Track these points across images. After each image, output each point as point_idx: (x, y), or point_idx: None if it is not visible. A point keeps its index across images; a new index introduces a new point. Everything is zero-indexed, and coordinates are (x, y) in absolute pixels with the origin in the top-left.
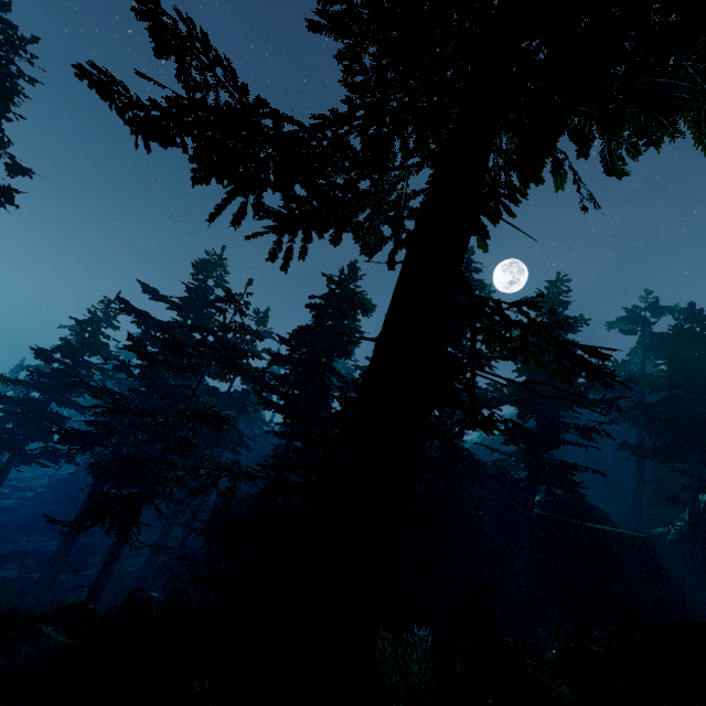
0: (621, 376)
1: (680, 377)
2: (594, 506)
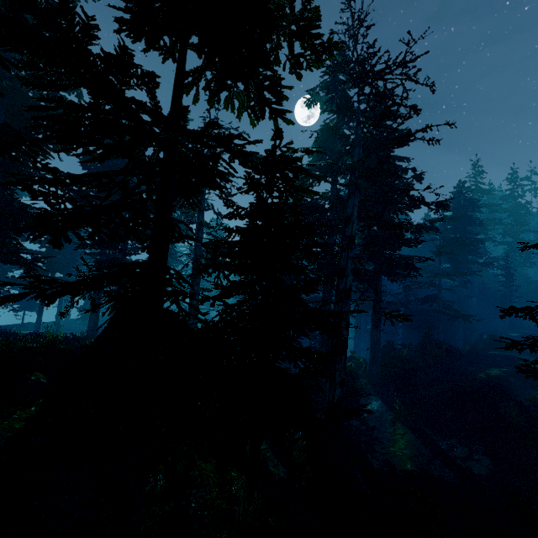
0: None
1: None
2: (523, 272)
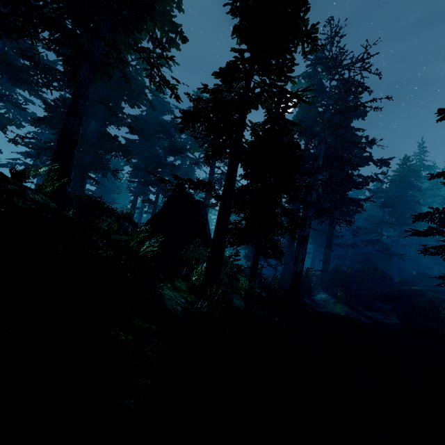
0: None
1: None
2: None
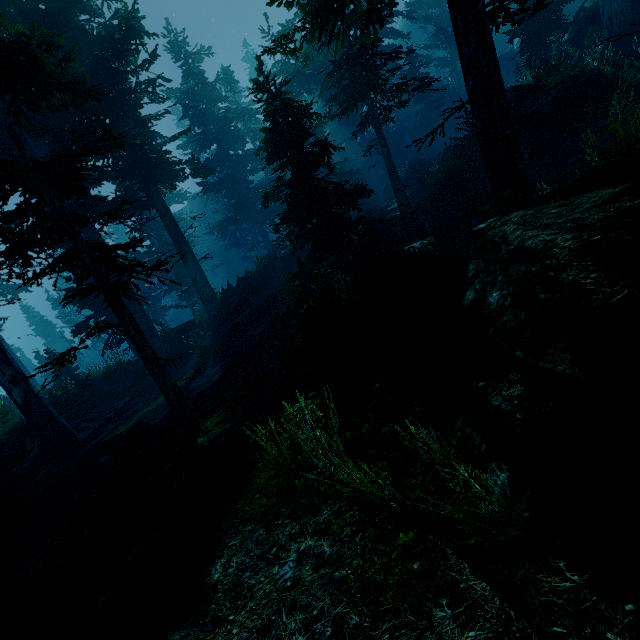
0: None
1: None
2: None
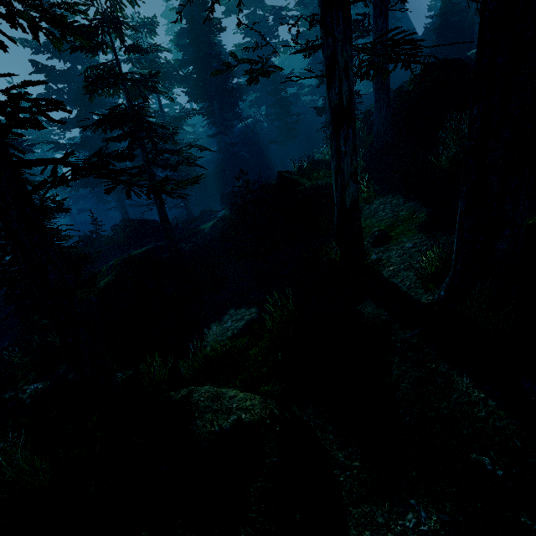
0: None
1: None
2: None
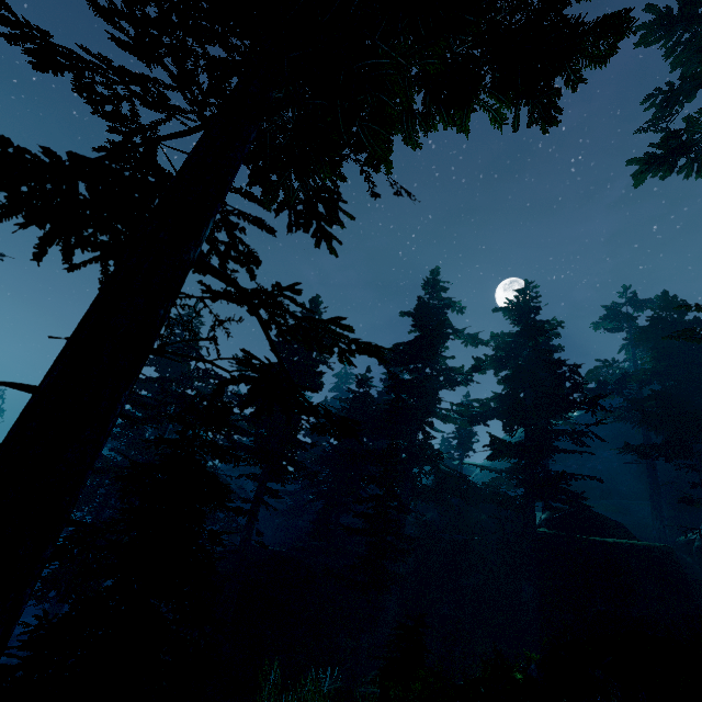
0: (616, 376)
1: (667, 368)
2: (606, 518)
